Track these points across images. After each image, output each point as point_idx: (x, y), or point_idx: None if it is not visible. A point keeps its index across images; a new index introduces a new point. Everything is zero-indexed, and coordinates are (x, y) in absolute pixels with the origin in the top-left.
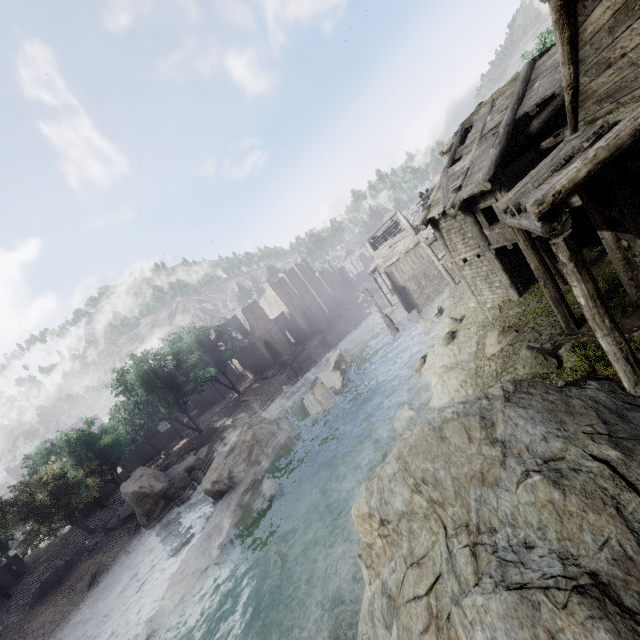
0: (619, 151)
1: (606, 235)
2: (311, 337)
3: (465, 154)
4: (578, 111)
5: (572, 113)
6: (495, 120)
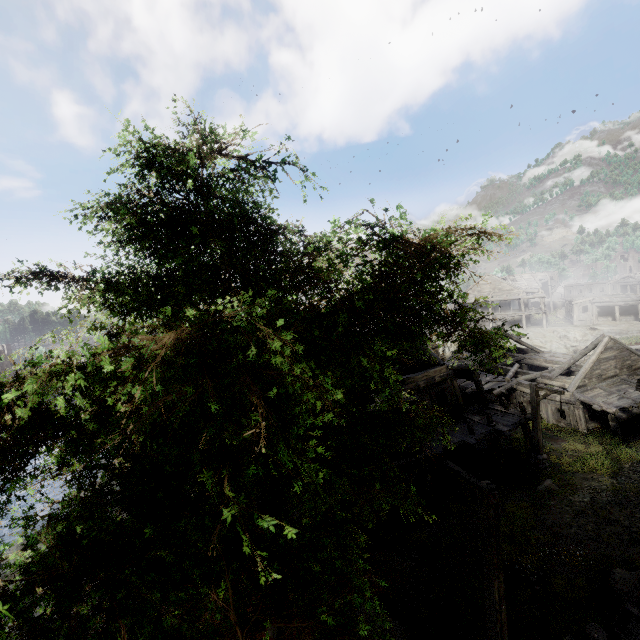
0: None
1: None
2: None
3: None
4: None
5: None
6: None
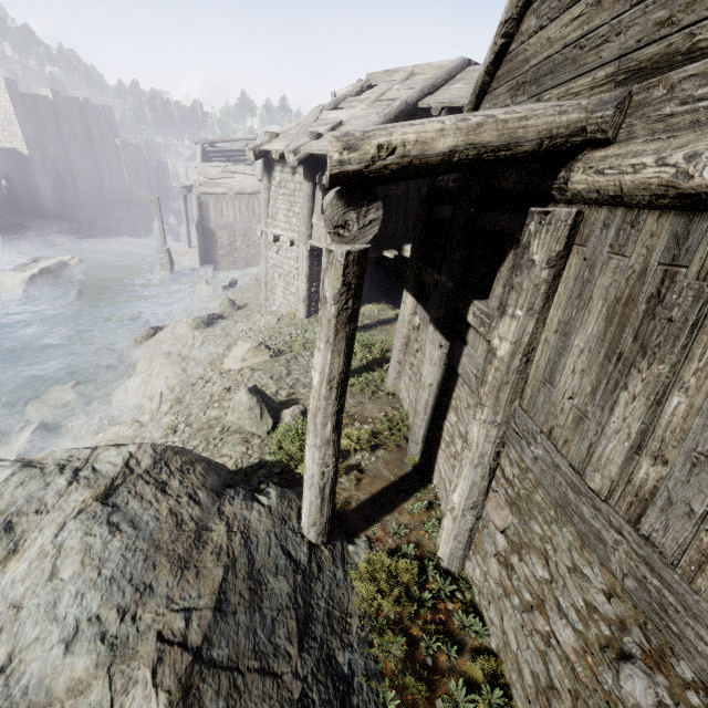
0: (510, 151)
1: (409, 300)
2: (52, 218)
3: (351, 107)
4: (484, 100)
5: (477, 97)
6: (401, 92)
